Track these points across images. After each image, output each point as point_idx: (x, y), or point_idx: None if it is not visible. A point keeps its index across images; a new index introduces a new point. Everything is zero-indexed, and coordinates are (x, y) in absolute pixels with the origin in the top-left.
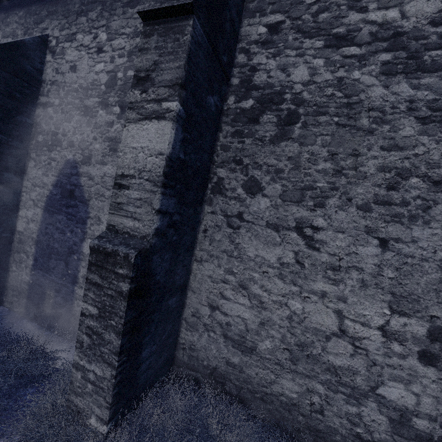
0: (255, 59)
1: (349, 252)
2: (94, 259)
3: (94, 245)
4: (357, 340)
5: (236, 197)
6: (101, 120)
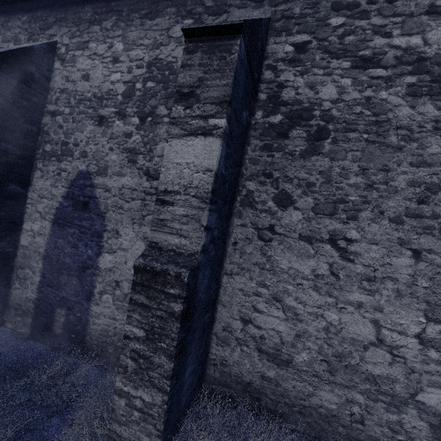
0: (283, 76)
1: (383, 263)
2: (139, 278)
3: (139, 264)
4: (395, 349)
5: (267, 210)
6: (118, 131)
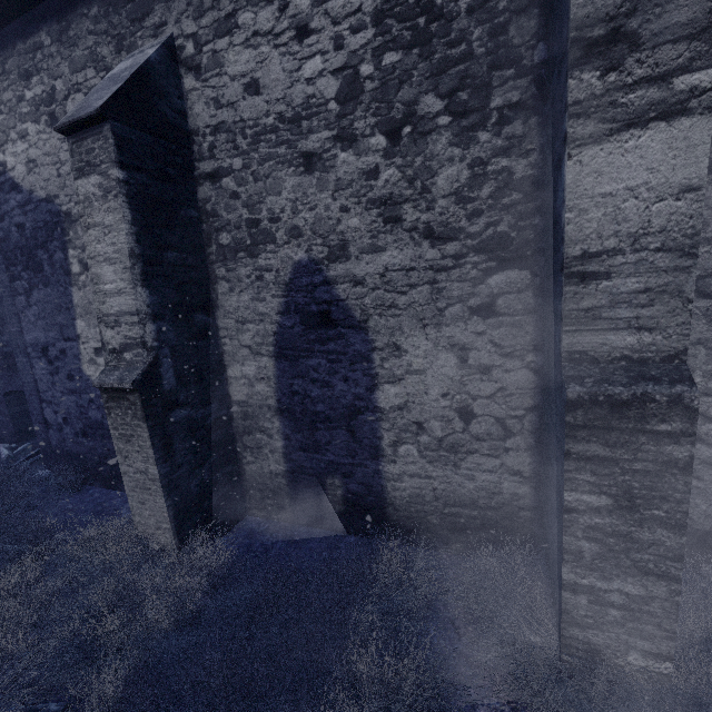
0: None
1: None
2: (580, 418)
3: (579, 395)
4: None
5: (711, 239)
6: (349, 171)
